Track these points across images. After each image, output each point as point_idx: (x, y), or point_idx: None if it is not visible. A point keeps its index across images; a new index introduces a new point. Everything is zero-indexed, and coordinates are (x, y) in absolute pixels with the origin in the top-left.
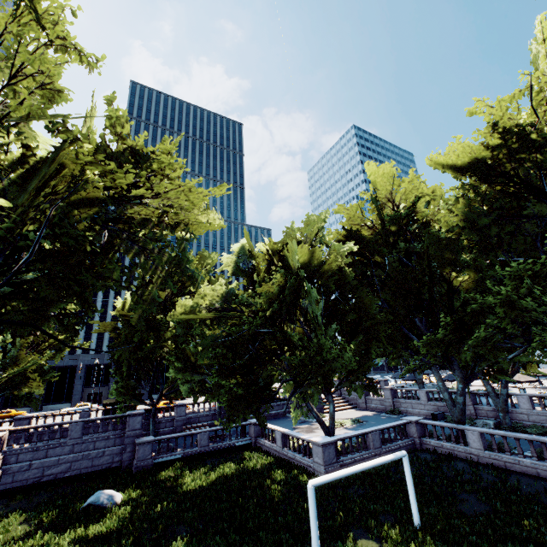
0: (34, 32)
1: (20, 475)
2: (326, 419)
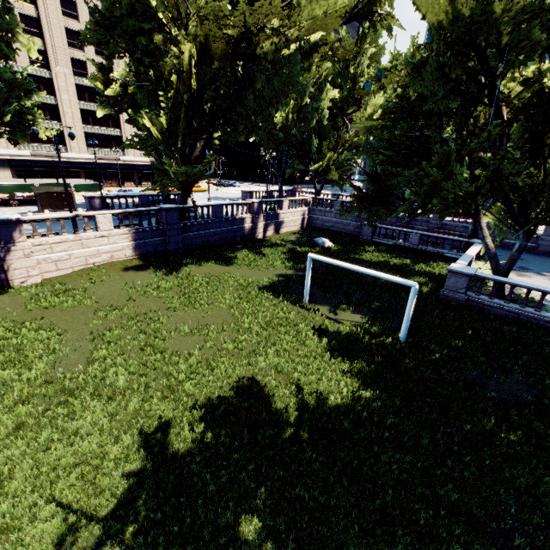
0: None
1: (315, 221)
2: None
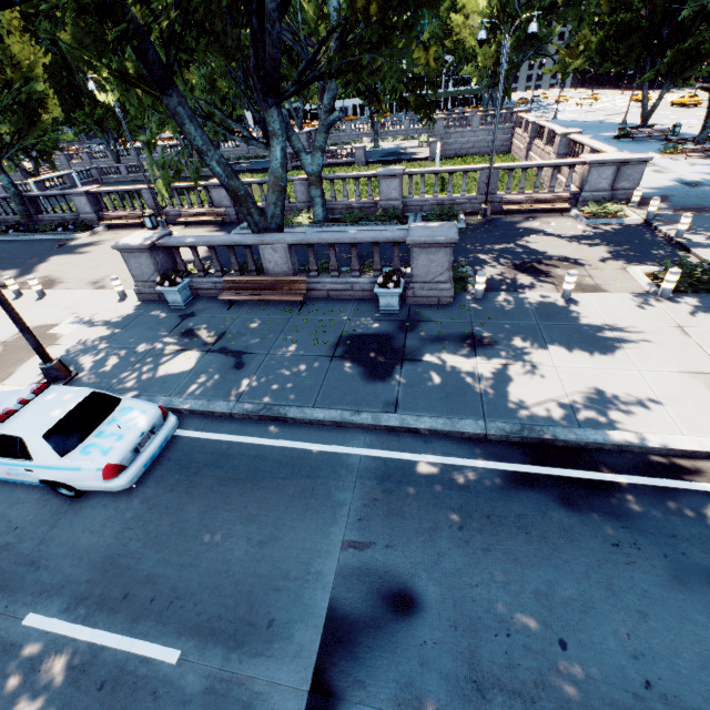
0: None
1: None
2: None
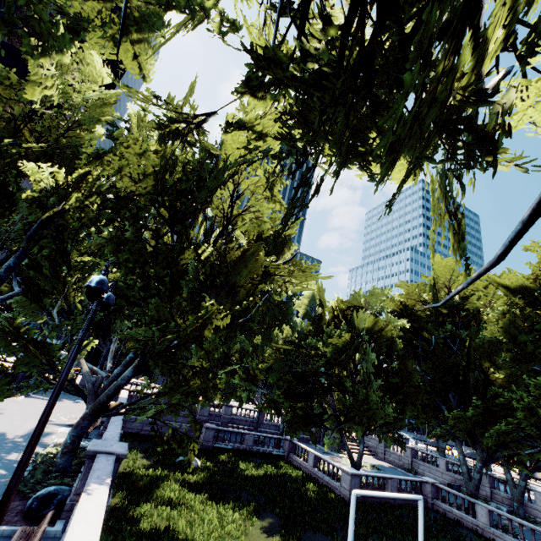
0: (261, 189)
1: (129, 424)
2: (347, 456)
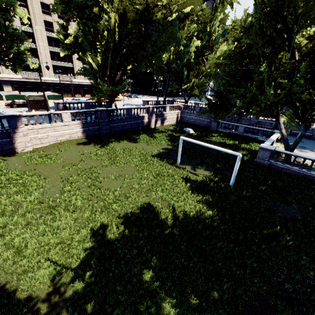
0: None
1: (184, 119)
2: None
